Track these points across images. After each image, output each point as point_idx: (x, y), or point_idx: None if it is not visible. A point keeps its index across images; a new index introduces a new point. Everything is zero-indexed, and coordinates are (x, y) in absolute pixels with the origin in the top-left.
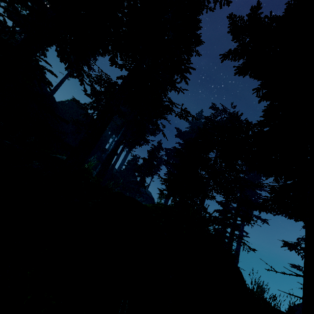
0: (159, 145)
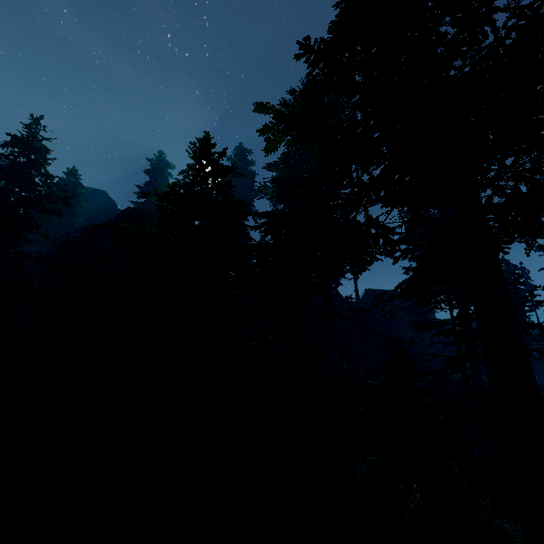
0: (506, 266)
